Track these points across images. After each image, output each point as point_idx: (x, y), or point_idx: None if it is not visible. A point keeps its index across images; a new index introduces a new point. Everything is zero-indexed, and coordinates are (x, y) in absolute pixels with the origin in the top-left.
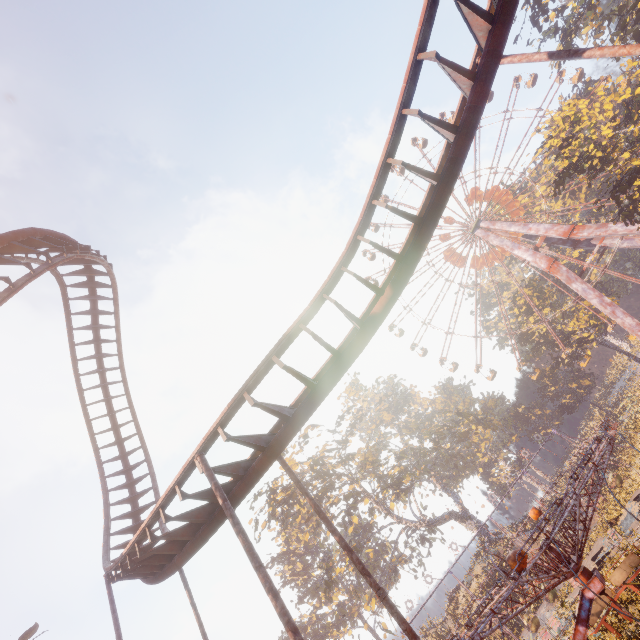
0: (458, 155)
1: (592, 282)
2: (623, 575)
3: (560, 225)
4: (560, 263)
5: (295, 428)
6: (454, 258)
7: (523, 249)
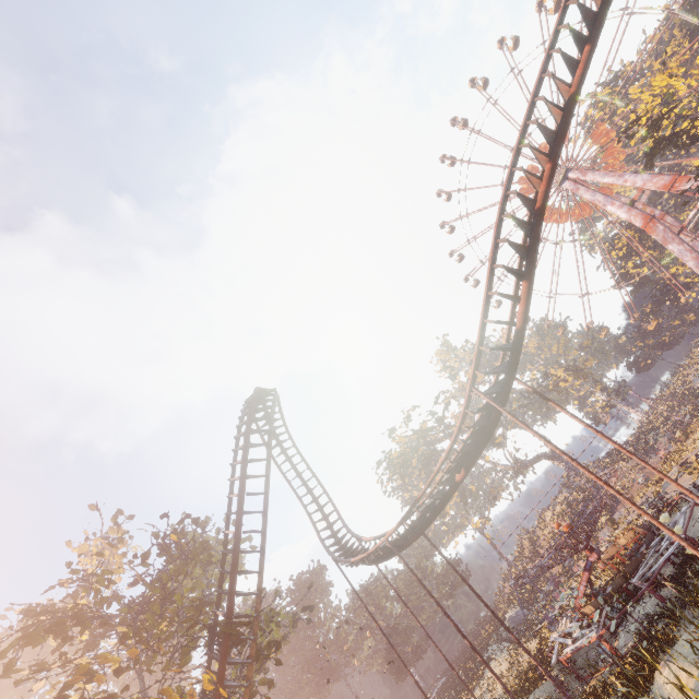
0: (490, 432)
1: (694, 236)
2: (625, 541)
3: (661, 176)
4: (657, 221)
5: (426, 528)
6: None
7: (617, 205)
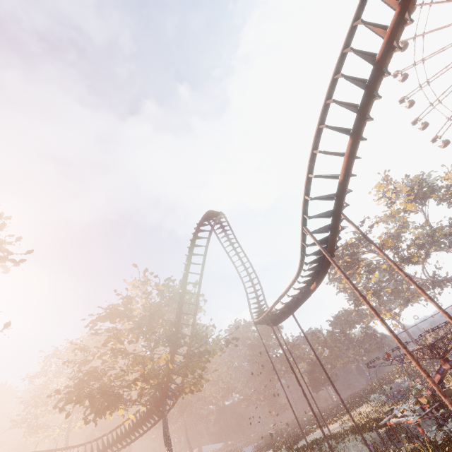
0: (327, 260)
1: None
2: None
3: None
4: None
5: (290, 314)
6: None
7: None
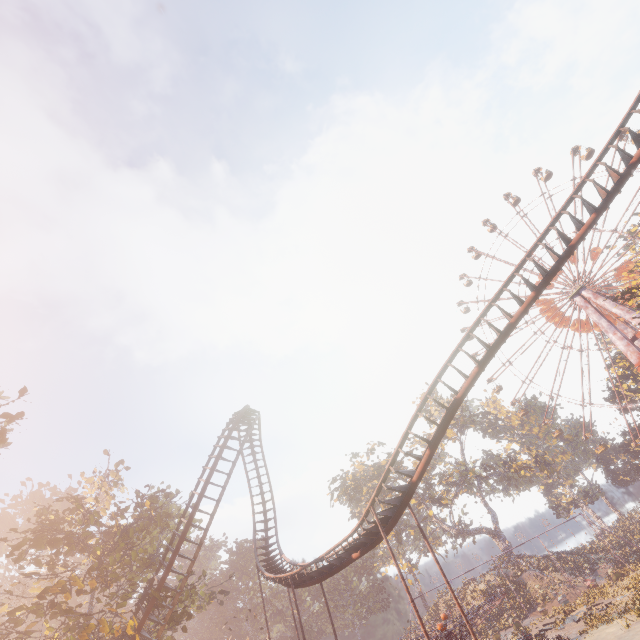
0: (381, 538)
1: None
2: None
3: None
4: None
5: (321, 581)
6: (548, 314)
7: (618, 336)
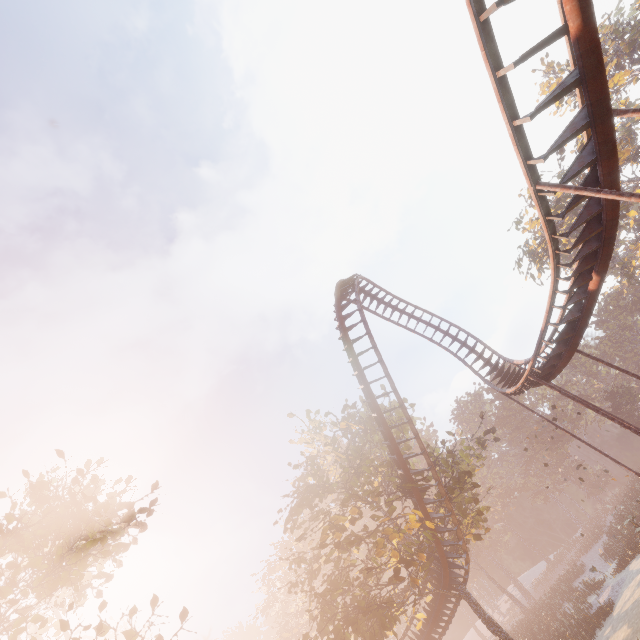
0: (611, 218)
1: None
2: None
3: None
4: None
5: (573, 351)
6: None
7: None
